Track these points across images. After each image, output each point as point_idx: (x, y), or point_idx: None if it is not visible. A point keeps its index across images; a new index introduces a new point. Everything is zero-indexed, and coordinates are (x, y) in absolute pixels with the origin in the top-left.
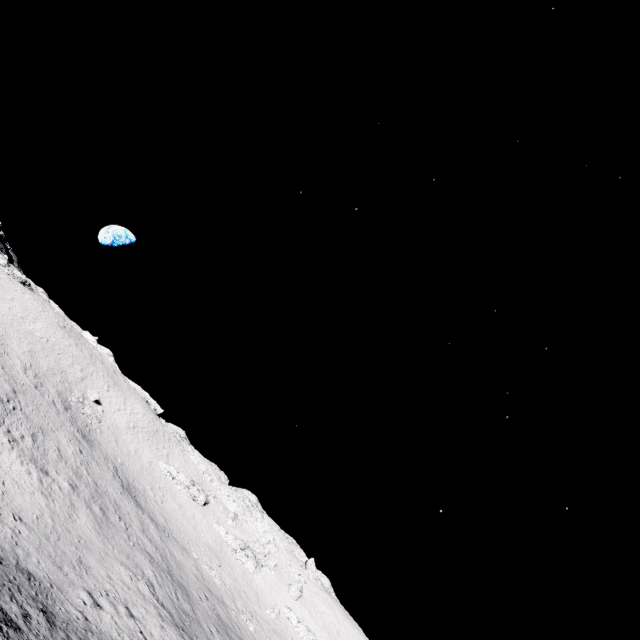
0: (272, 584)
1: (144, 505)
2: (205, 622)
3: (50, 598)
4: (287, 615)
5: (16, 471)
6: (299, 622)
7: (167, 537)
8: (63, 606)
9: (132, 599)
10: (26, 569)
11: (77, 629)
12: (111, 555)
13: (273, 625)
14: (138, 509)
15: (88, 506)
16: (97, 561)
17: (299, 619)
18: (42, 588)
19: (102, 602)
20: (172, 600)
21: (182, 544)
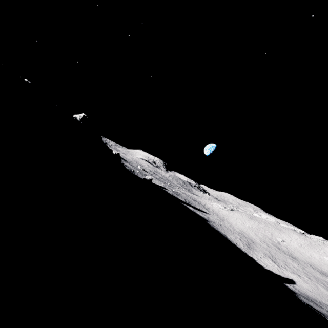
0: None
1: None
2: None
3: None
4: None
5: (294, 277)
6: None
7: None
8: None
9: None
10: (325, 303)
11: None
12: None
13: None
14: None
15: (318, 284)
16: None
17: None
18: None
19: None
20: None
21: None
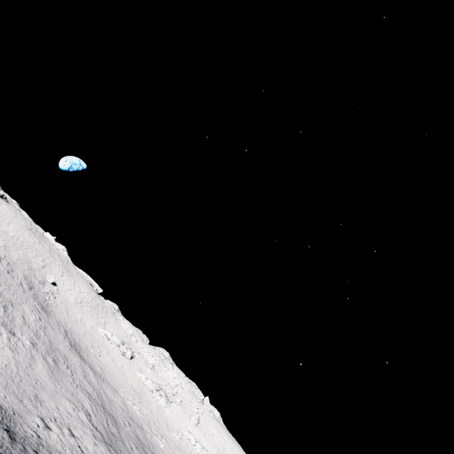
0: (178, 415)
1: (86, 358)
2: (127, 441)
3: (12, 422)
4: (188, 437)
5: None
6: (196, 442)
7: (102, 381)
8: (22, 427)
9: (74, 424)
10: None
11: (31, 443)
12: (60, 393)
13: (177, 444)
14: (81, 361)
15: (44, 358)
16: (49, 397)
17: (196, 440)
18: (7, 415)
19: (51, 425)
20: (103, 425)
21: (113, 386)
